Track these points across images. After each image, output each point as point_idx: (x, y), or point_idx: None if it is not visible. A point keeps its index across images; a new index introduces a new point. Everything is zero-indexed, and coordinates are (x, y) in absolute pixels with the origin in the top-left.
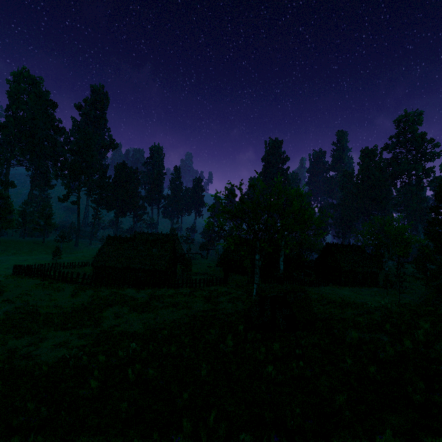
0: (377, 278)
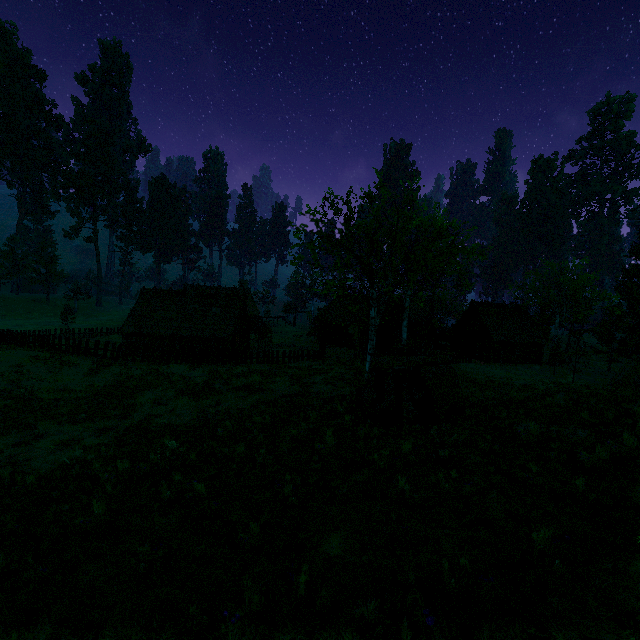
0: (541, 352)
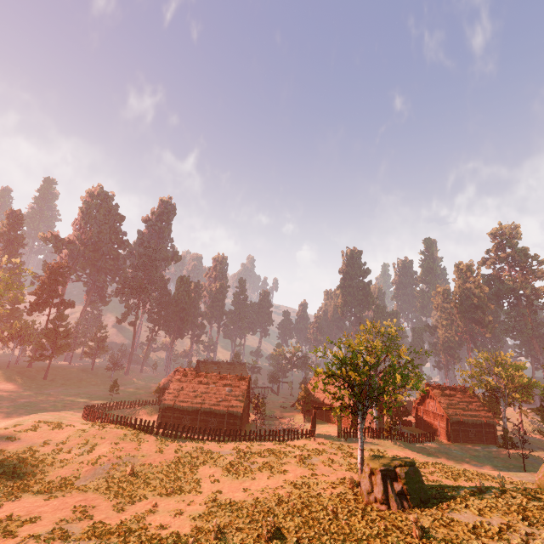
0: (494, 433)
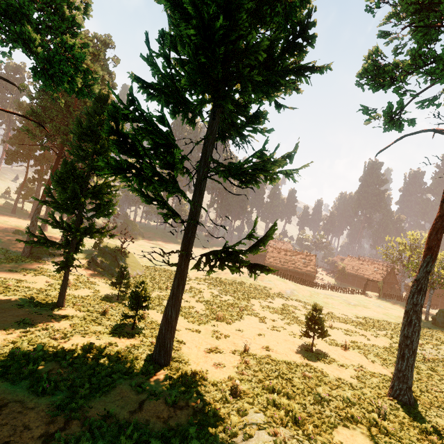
0: None
